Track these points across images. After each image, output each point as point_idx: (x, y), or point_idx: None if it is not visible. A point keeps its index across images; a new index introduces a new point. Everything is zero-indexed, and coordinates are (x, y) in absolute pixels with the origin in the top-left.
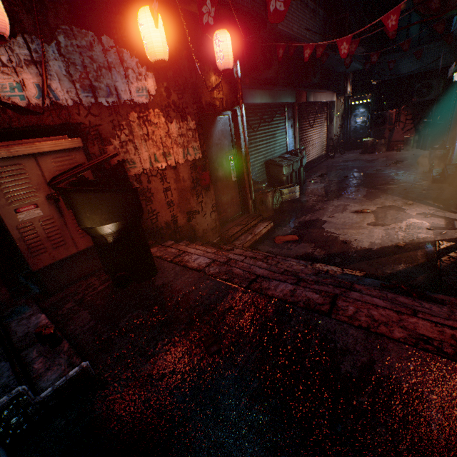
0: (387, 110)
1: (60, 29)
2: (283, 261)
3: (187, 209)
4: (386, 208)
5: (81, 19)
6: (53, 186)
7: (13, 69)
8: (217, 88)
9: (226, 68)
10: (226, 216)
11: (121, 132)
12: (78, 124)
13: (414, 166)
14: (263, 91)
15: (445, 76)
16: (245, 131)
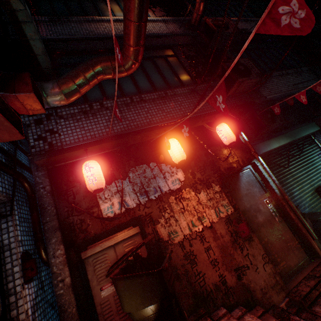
0: None
1: (130, 170)
2: None
3: (233, 265)
4: None
5: (139, 161)
6: (106, 276)
7: (109, 199)
8: (229, 156)
9: (231, 142)
10: (286, 264)
11: (164, 212)
12: (139, 216)
13: None
14: (278, 137)
15: None
16: (270, 175)
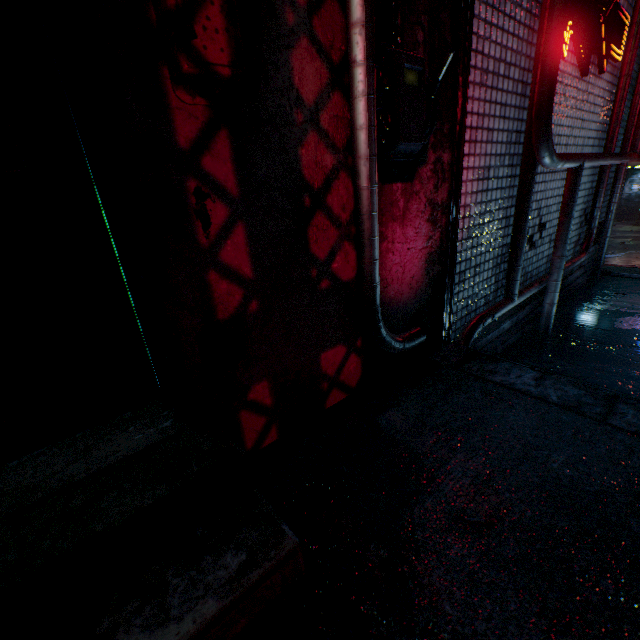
0: None
1: None
2: None
3: None
4: None
5: None
6: None
7: None
8: None
9: None
10: None
11: None
12: None
13: None
14: None
15: None
16: None
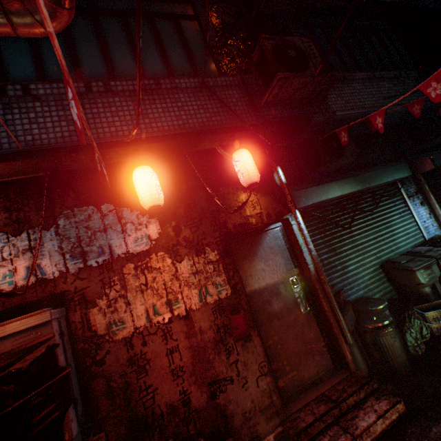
0: None
1: (62, 214)
2: None
3: (209, 377)
4: None
5: (85, 200)
6: None
7: (10, 260)
8: (244, 206)
9: (250, 183)
10: (297, 375)
11: (110, 289)
12: (63, 292)
13: None
14: (343, 180)
15: None
16: (307, 241)
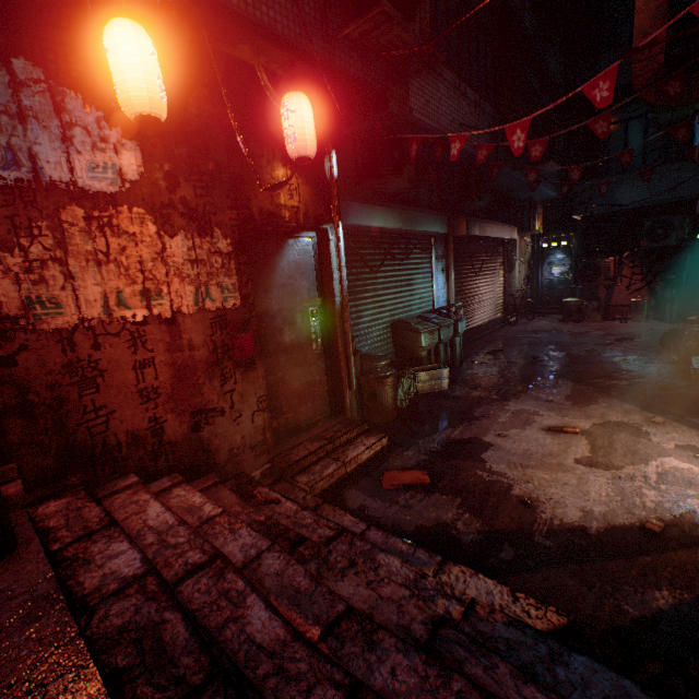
0: (600, 257)
1: None
2: (374, 552)
3: (194, 405)
4: (611, 426)
5: None
6: None
7: None
8: (283, 186)
9: (301, 155)
10: (294, 418)
11: (31, 240)
12: None
13: (655, 349)
14: (389, 210)
15: (691, 212)
16: (342, 267)
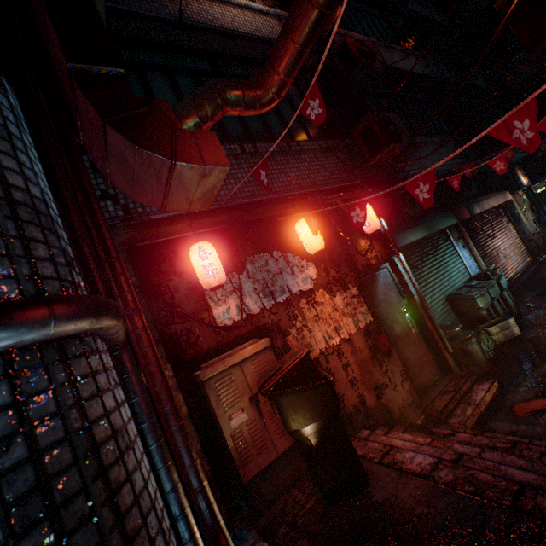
0: None
1: (247, 261)
2: None
3: (372, 384)
4: None
5: (258, 248)
6: (264, 393)
7: (223, 300)
8: (369, 249)
9: (373, 231)
10: (420, 382)
11: (295, 320)
12: (263, 325)
13: None
14: (415, 228)
15: None
16: (410, 277)
